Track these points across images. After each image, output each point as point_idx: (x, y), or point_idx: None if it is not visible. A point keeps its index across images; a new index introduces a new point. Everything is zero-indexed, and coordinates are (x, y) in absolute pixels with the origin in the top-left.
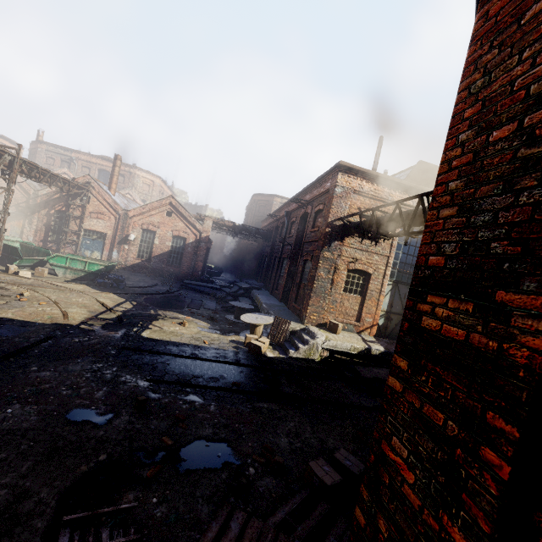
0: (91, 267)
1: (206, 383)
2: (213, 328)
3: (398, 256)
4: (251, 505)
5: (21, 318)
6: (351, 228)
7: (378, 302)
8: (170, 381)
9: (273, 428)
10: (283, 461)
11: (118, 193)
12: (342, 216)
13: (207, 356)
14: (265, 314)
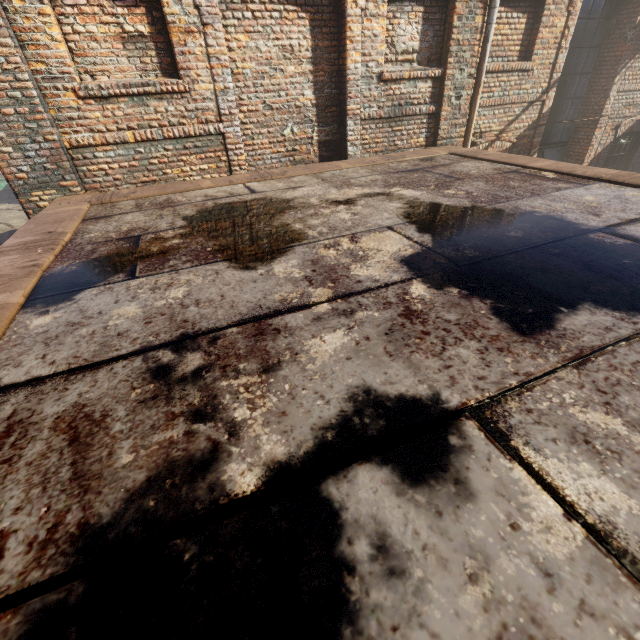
0: None
1: None
2: None
3: None
4: None
5: None
6: None
7: None
8: None
9: None
10: None
11: None
12: None
13: None
14: None
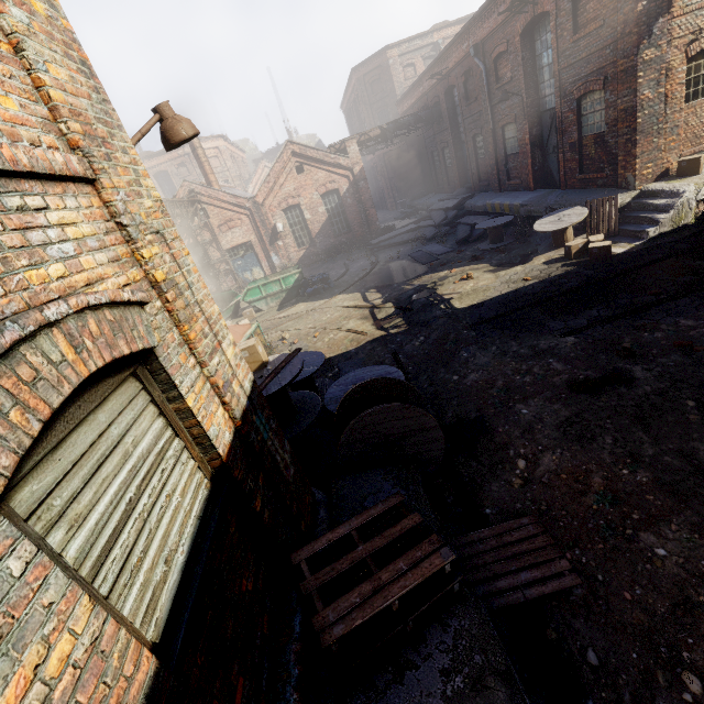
0: (286, 282)
1: (620, 309)
2: (498, 264)
3: None
4: None
5: (330, 354)
6: None
7: None
8: (586, 325)
9: None
10: None
11: None
12: None
13: (561, 289)
14: (562, 210)
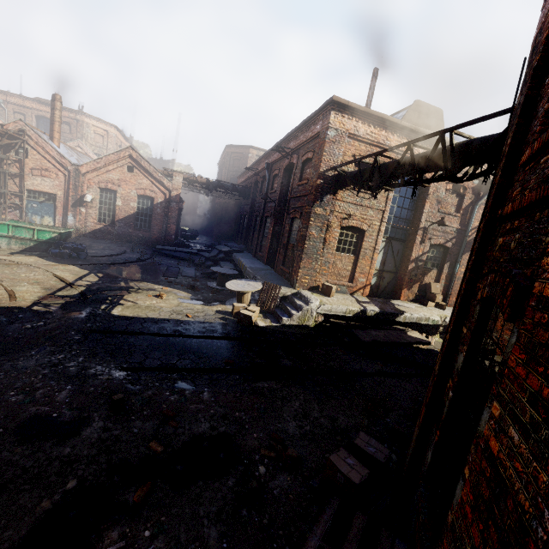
0: (41, 235)
1: (194, 365)
2: (195, 298)
3: (392, 210)
4: (267, 514)
5: None
6: (346, 178)
7: (371, 261)
8: (152, 367)
9: (278, 411)
10: (297, 455)
11: (65, 145)
12: (335, 165)
13: (192, 332)
14: (252, 280)
